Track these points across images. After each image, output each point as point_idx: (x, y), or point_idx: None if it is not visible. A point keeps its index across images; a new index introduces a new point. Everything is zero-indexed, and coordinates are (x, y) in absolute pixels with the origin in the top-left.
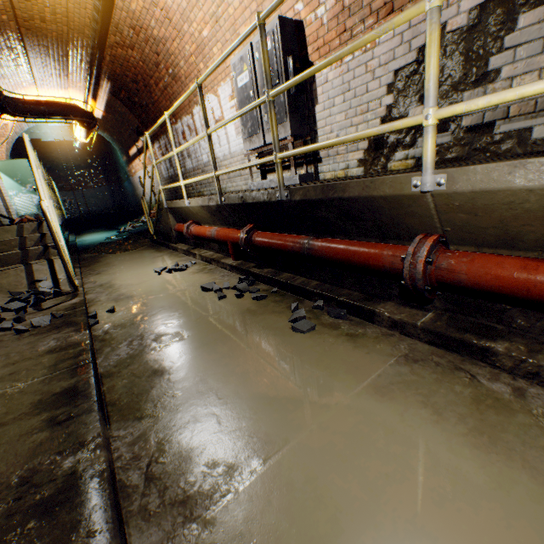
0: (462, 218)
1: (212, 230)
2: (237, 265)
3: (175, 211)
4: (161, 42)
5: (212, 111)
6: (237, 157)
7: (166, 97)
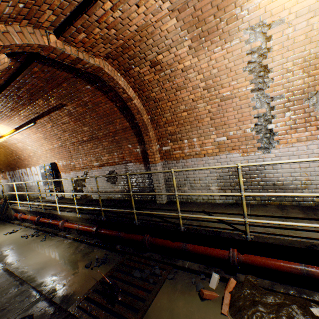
0: (66, 217)
1: (28, 217)
2: (35, 227)
3: (15, 209)
4: (15, 150)
5: (34, 171)
6: (43, 186)
7: (15, 161)
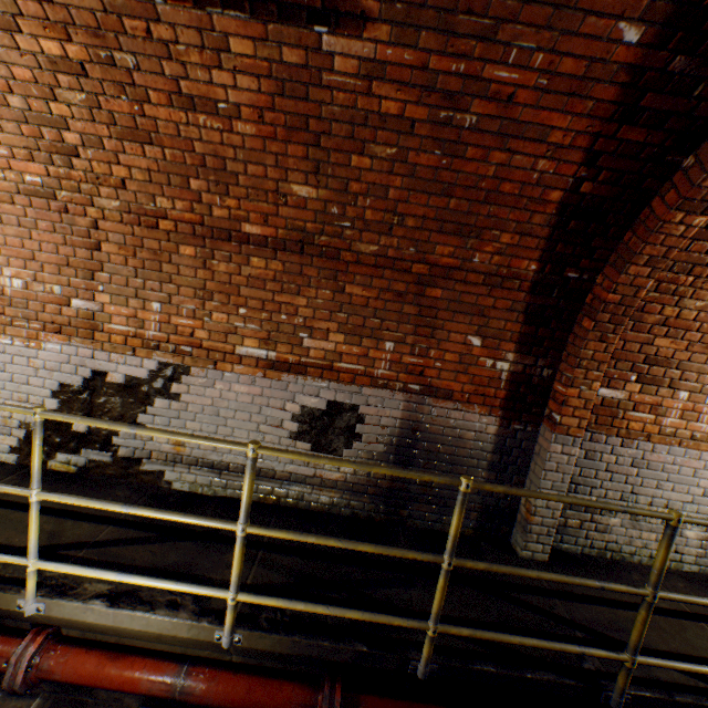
0: (66, 622)
1: None
2: None
3: None
4: None
5: None
6: None
7: None
